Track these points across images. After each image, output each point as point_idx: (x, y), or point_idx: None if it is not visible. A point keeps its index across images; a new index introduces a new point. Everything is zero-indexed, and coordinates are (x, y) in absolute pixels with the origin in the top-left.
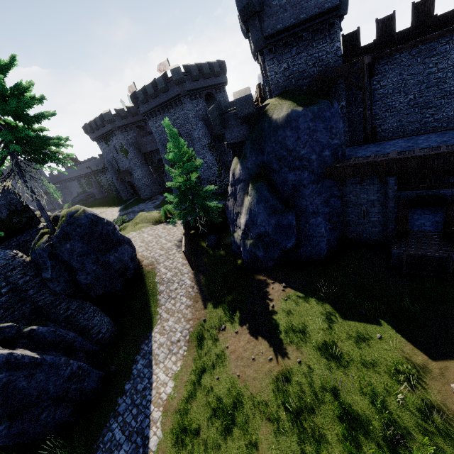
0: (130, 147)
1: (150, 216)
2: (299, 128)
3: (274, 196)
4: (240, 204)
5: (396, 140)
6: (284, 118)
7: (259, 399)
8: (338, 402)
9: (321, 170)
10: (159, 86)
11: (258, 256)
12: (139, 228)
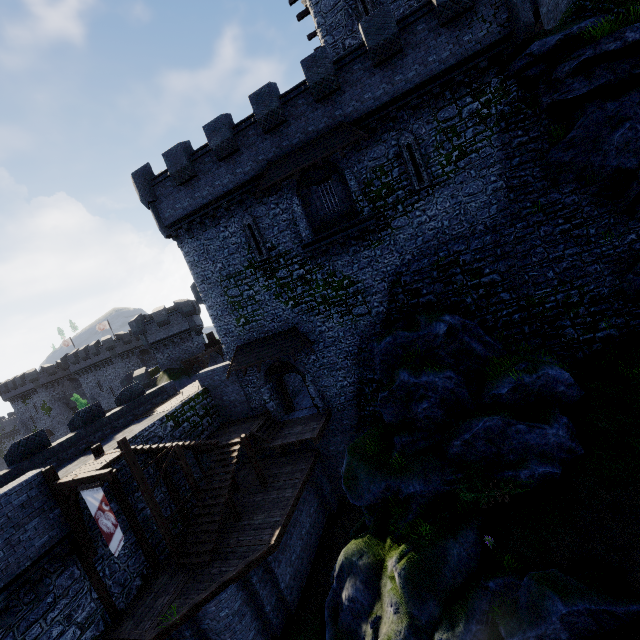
0: (56, 403)
1: None
2: None
3: None
4: None
5: None
6: None
7: None
8: None
9: None
10: (91, 351)
11: None
12: None
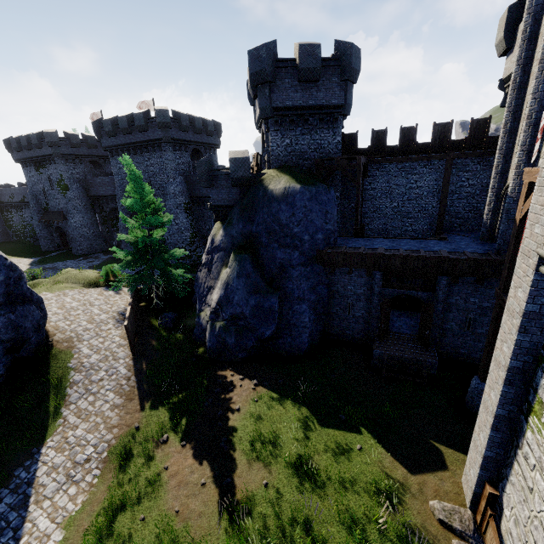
0: (74, 183)
1: (82, 274)
2: (295, 204)
3: (258, 272)
4: (215, 277)
5: (383, 239)
6: (281, 190)
7: None
8: (311, 538)
9: (312, 253)
10: (136, 122)
11: (228, 343)
12: (60, 288)
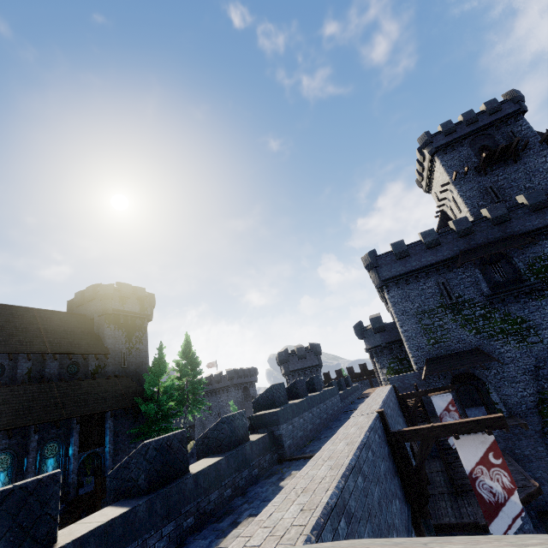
0: None
1: None
2: None
3: None
4: None
5: None
6: None
7: None
8: None
9: None
10: (215, 378)
11: None
12: None
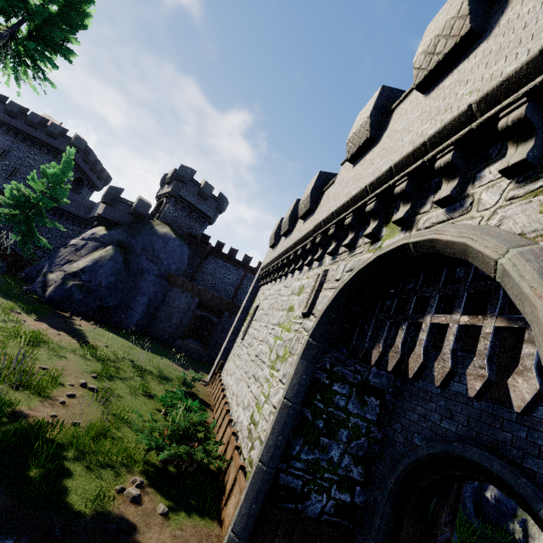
0: None
1: None
2: (169, 243)
3: (124, 265)
4: (83, 255)
5: None
6: (163, 232)
7: (67, 347)
8: (134, 363)
9: (165, 273)
10: (50, 127)
11: (74, 297)
12: None
